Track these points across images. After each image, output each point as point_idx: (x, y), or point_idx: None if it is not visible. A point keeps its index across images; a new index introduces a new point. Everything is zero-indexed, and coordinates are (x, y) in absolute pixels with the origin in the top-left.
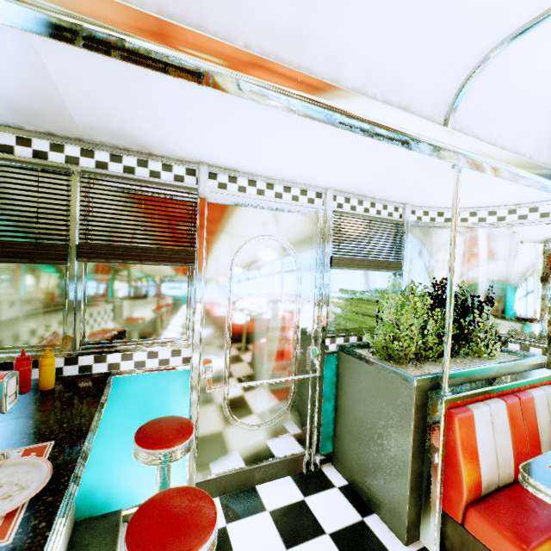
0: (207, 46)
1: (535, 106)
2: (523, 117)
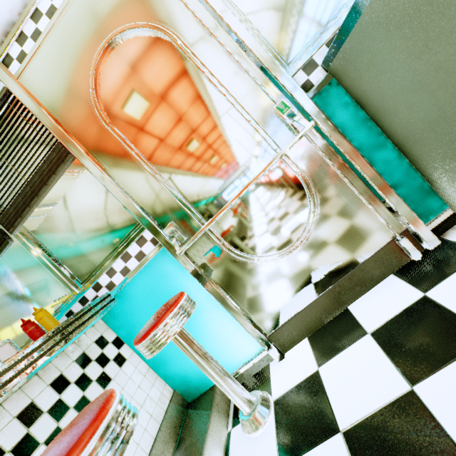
0: None
1: None
2: None
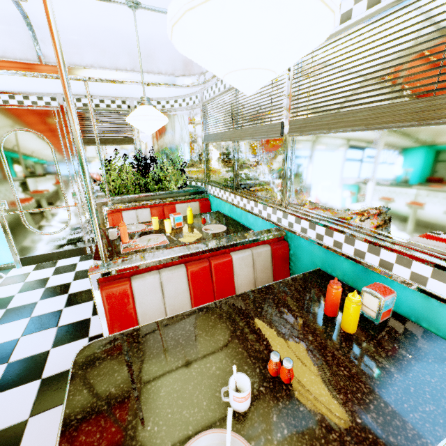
0: None
1: (103, 40)
2: (103, 47)
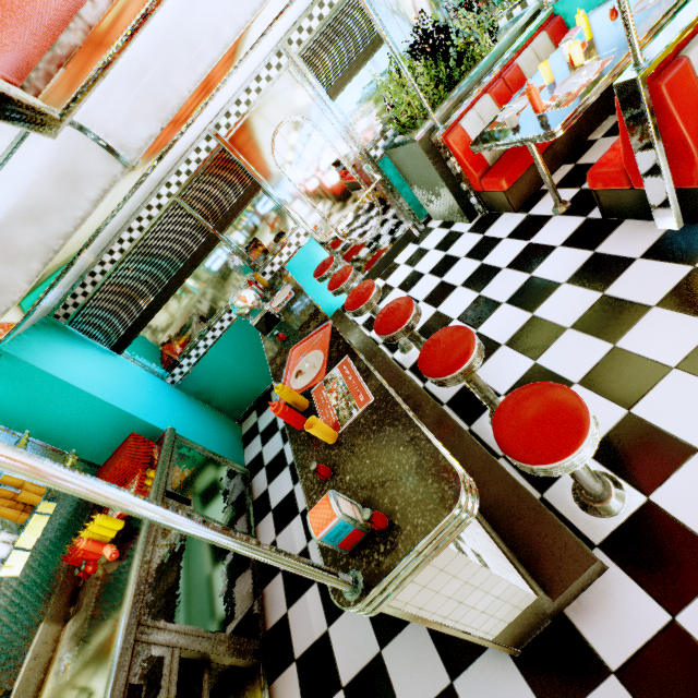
0: (184, 115)
1: None
2: None
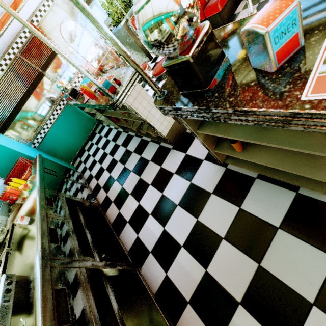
0: (16, 3)
1: None
2: None
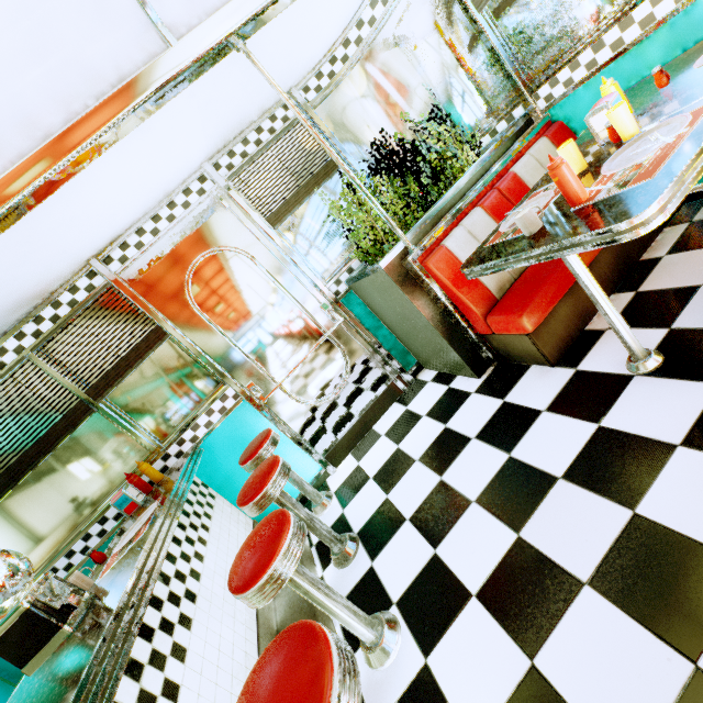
0: None
1: None
2: None
